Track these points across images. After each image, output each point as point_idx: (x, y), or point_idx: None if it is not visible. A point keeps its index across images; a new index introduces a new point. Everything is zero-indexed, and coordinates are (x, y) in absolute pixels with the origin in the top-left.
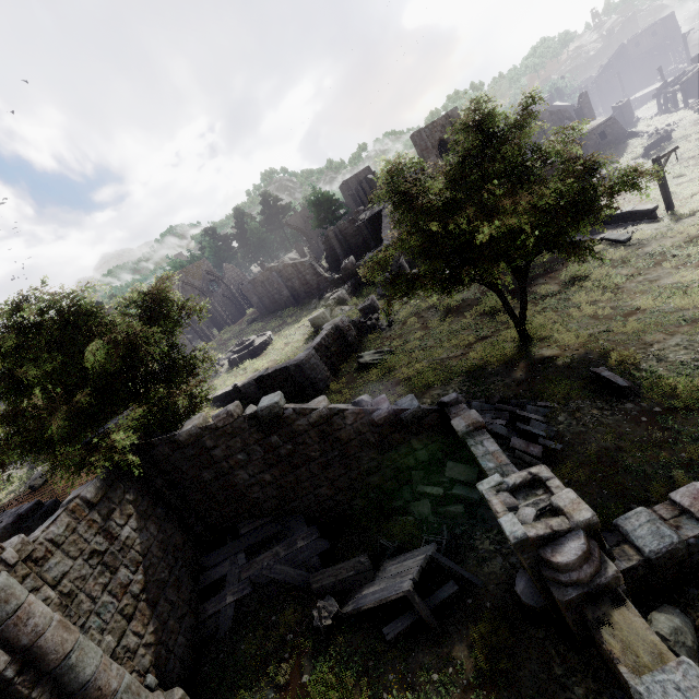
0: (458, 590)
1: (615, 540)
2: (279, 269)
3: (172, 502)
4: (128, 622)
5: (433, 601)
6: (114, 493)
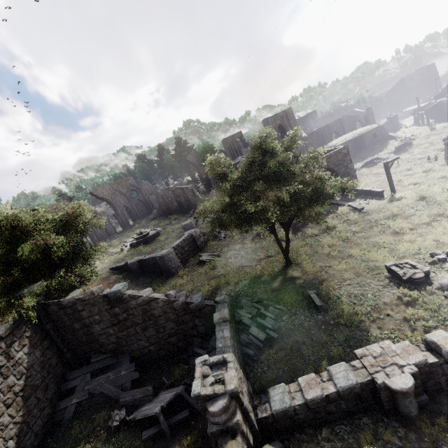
0: (188, 415)
1: (264, 400)
2: (173, 189)
3: (54, 339)
4: (7, 408)
5: (173, 419)
6: (18, 331)
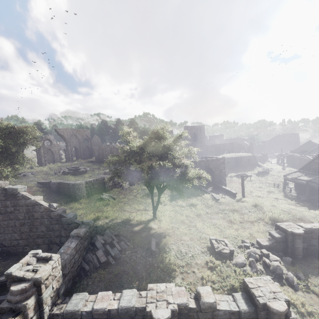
0: None
1: (66, 301)
2: (111, 147)
3: None
4: None
5: None
6: None
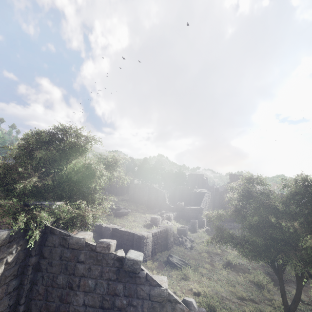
0: None
1: None
2: (150, 187)
3: (25, 282)
4: None
5: None
6: (6, 248)
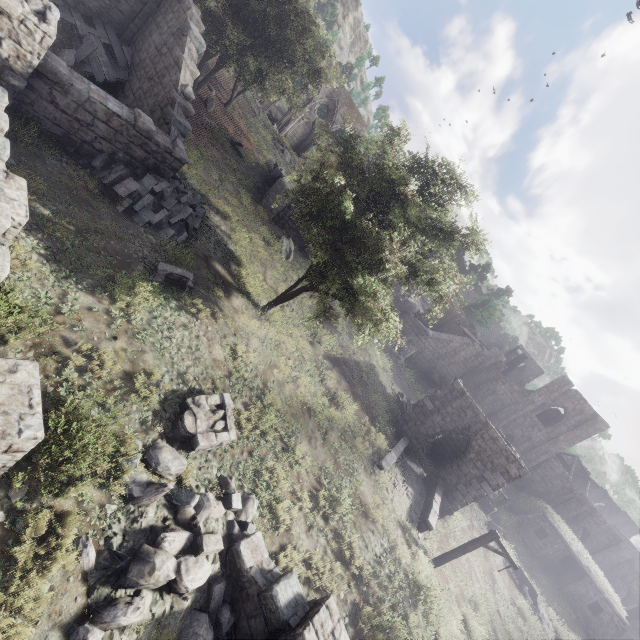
0: None
1: None
2: None
3: (148, 4)
4: None
5: None
6: None
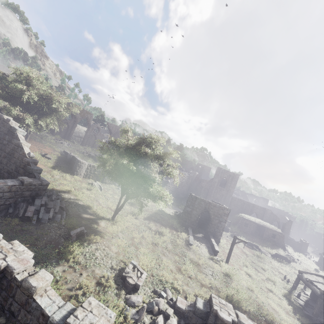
0: None
1: None
2: None
3: None
4: None
5: None
6: None
